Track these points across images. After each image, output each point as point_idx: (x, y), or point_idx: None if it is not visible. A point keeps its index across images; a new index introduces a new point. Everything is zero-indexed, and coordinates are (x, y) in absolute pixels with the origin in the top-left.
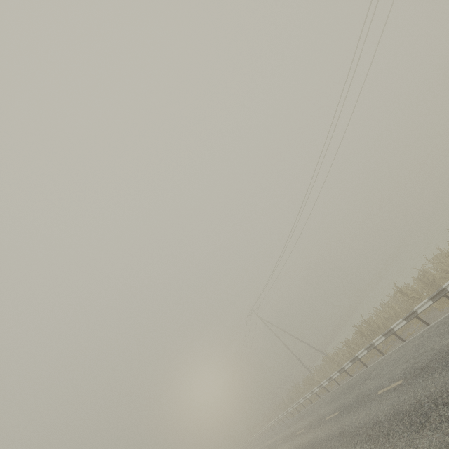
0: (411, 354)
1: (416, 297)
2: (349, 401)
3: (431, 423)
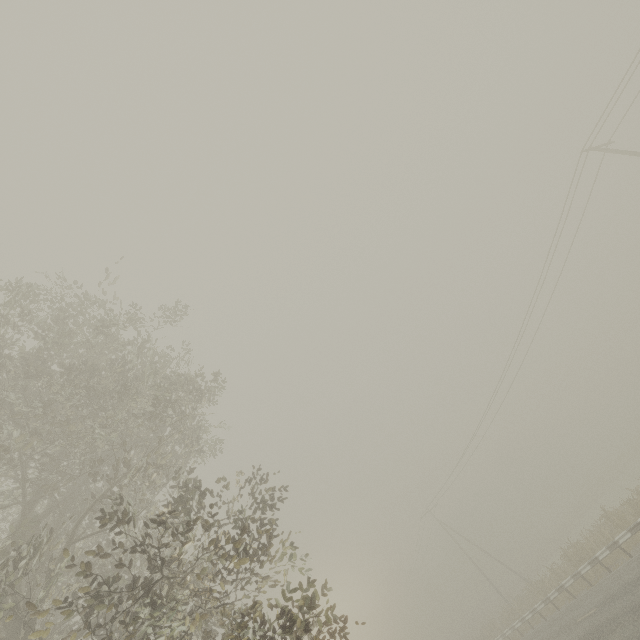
0: (609, 585)
1: (621, 525)
2: (552, 632)
3: (603, 635)
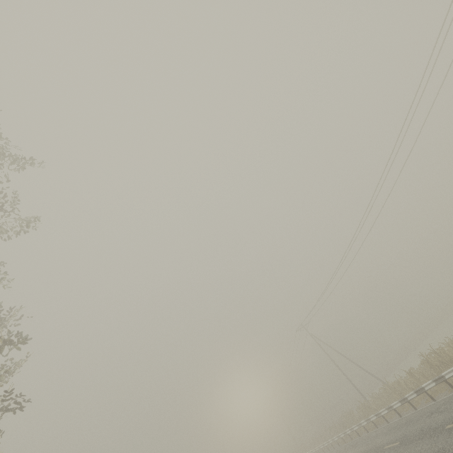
0: None
1: None
2: (411, 433)
3: None
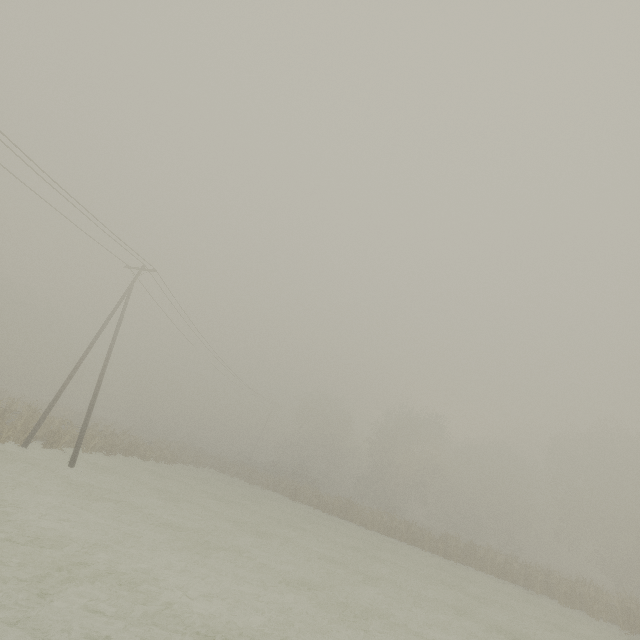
0: None
1: None
2: None
3: None
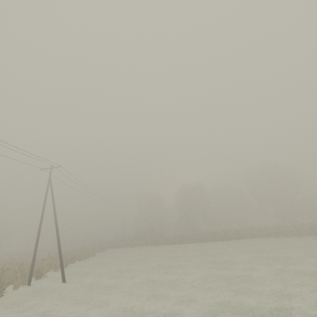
0: None
1: None
2: None
3: None
